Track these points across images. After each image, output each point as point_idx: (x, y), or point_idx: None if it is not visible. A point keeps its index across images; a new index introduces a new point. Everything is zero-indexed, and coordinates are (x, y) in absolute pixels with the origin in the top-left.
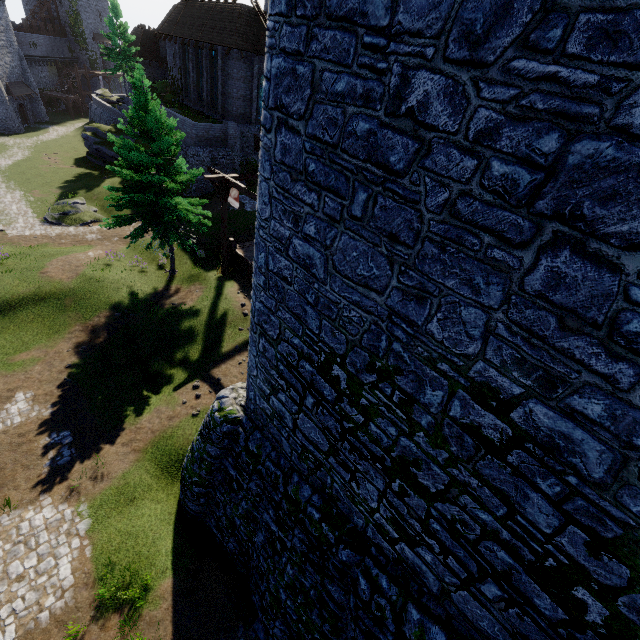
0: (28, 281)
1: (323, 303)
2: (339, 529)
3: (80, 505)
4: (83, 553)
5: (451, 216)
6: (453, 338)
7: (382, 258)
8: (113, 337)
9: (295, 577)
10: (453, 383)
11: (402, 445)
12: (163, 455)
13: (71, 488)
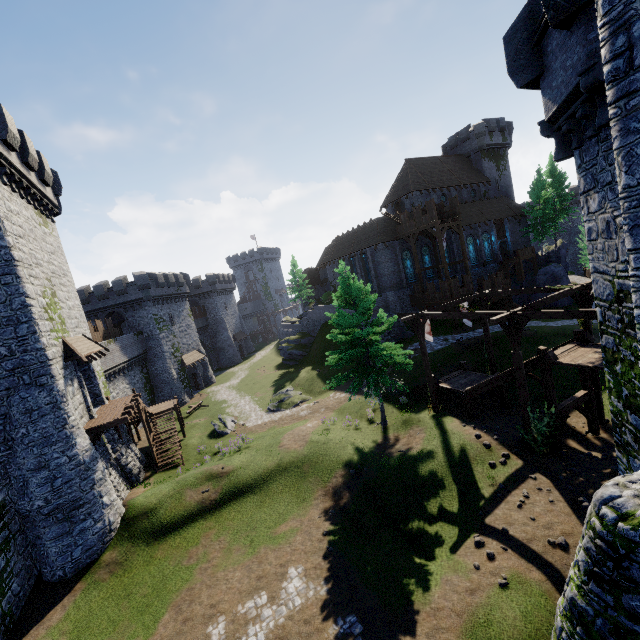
0: (272, 455)
1: None
2: None
3: None
4: None
5: None
6: None
7: None
8: (355, 496)
9: None
10: None
11: None
12: None
13: None
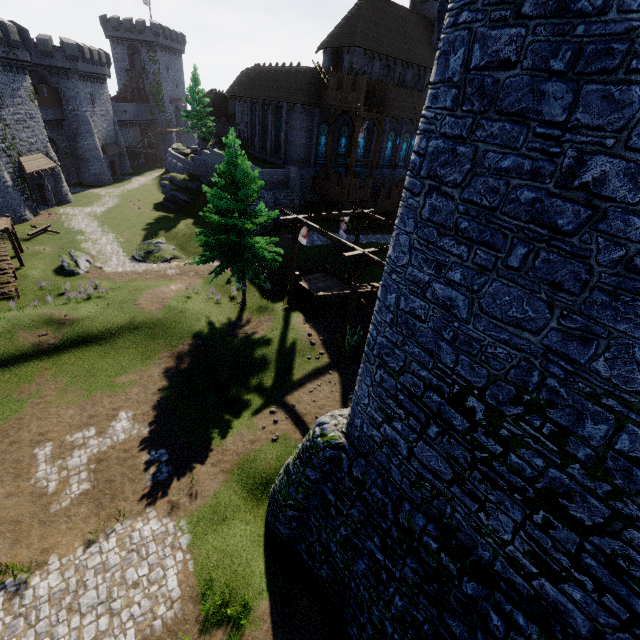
0: (125, 312)
1: (463, 340)
2: (461, 561)
3: (180, 520)
4: (186, 567)
5: (626, 270)
6: (623, 376)
7: (540, 303)
8: (196, 363)
9: (404, 609)
10: (621, 418)
11: (550, 476)
12: (248, 477)
13: (171, 503)
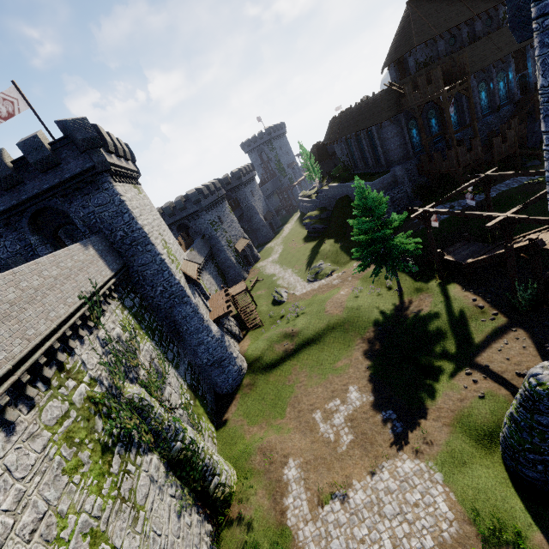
0: (322, 319)
1: None
2: None
3: (427, 461)
4: (449, 496)
5: None
6: None
7: None
8: (383, 344)
9: None
10: None
11: None
12: (470, 429)
13: (415, 449)
